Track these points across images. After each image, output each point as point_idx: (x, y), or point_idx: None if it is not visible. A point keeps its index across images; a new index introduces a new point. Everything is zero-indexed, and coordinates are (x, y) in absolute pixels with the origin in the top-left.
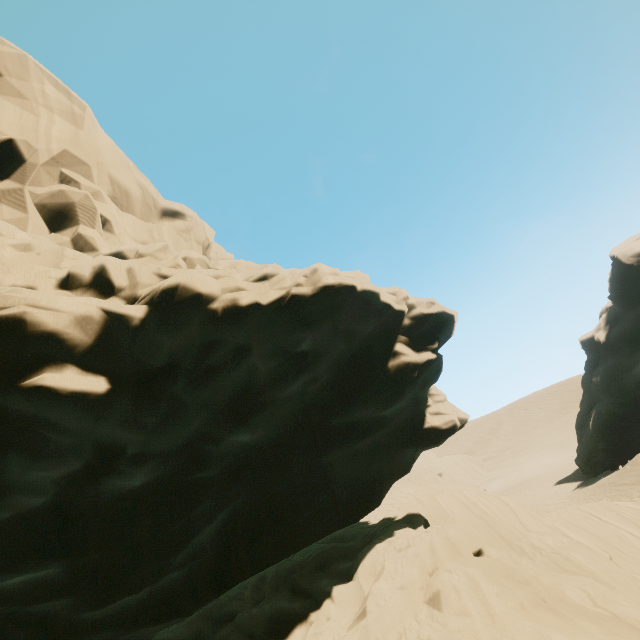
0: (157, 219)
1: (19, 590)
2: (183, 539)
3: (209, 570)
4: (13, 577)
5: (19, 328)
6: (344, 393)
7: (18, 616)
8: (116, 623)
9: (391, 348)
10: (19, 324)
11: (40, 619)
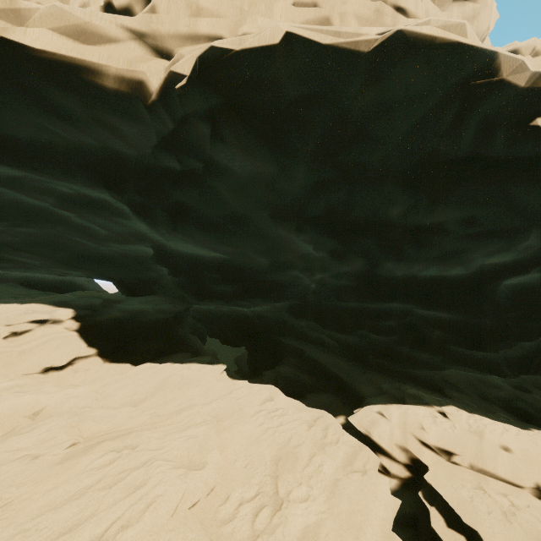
0: (448, 5)
1: (431, 318)
2: (535, 335)
3: (516, 357)
4: (436, 311)
5: None
6: None
7: (410, 328)
8: (459, 358)
9: None
10: None
11: (421, 335)
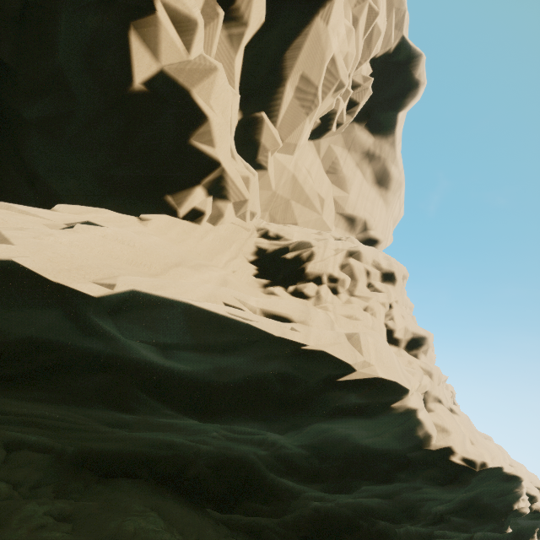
0: None
1: None
2: None
3: None
4: None
5: (523, 515)
6: (501, 539)
7: None
8: None
9: (533, 533)
10: (524, 514)
11: None
